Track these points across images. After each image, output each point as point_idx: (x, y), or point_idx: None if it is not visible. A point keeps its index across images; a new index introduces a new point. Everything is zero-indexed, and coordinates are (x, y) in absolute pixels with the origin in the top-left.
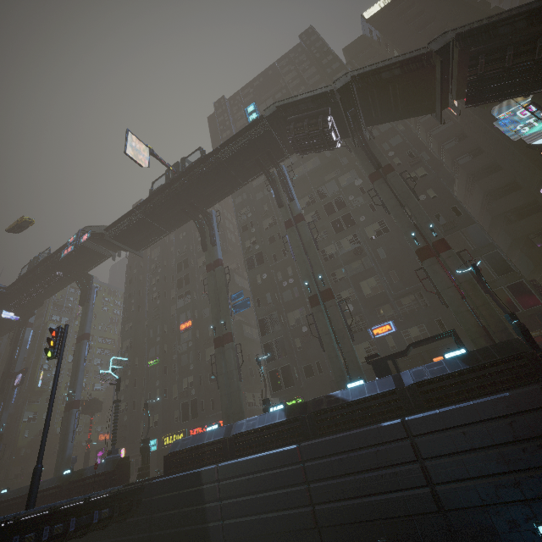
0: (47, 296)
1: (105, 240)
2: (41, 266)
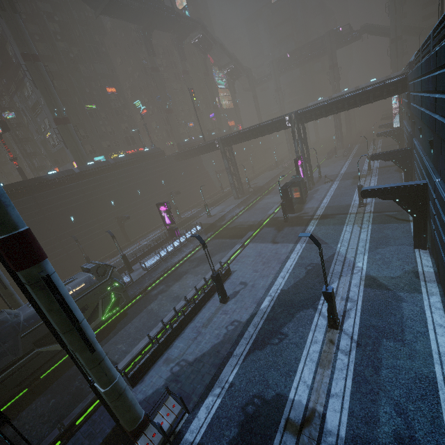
0: None
1: None
2: None
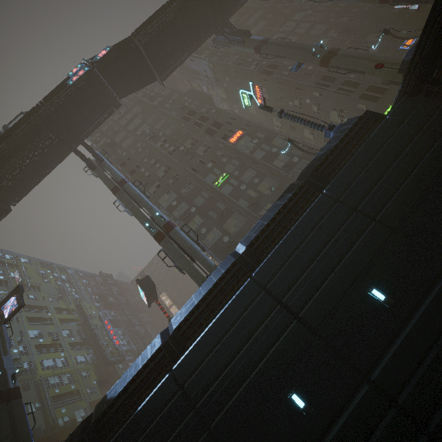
0: (18, 194)
1: (123, 64)
2: (23, 124)
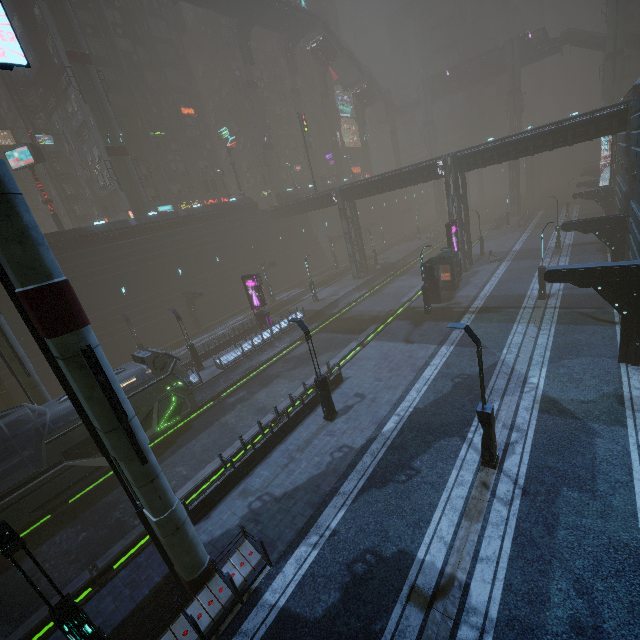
0: None
1: None
2: None
